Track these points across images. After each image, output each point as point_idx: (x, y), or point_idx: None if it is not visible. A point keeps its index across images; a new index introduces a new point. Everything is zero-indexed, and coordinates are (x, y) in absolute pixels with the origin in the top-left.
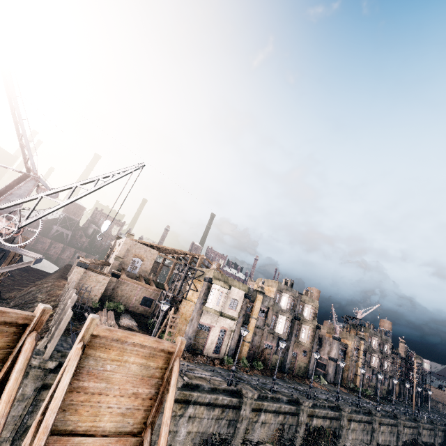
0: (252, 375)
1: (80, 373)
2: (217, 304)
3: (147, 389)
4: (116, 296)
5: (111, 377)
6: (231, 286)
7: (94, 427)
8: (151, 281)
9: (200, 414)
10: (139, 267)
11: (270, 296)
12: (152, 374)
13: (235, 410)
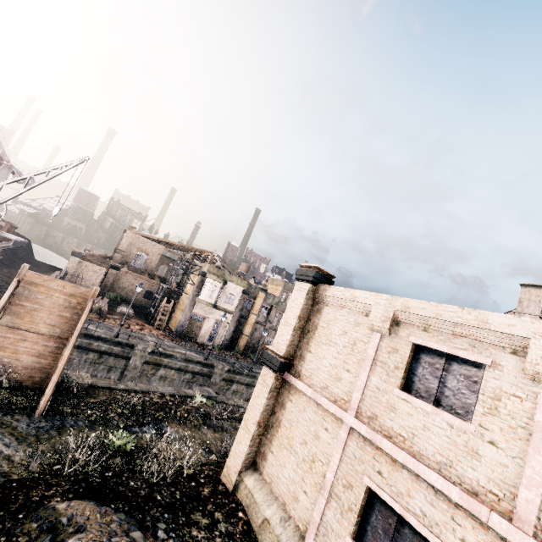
0: (243, 361)
1: (20, 297)
2: (210, 297)
3: (70, 315)
4: (117, 288)
5: (43, 303)
6: (227, 281)
7: (33, 328)
8: (156, 276)
9: (171, 376)
10: (144, 262)
11: (276, 295)
12: (74, 306)
13: (206, 378)
